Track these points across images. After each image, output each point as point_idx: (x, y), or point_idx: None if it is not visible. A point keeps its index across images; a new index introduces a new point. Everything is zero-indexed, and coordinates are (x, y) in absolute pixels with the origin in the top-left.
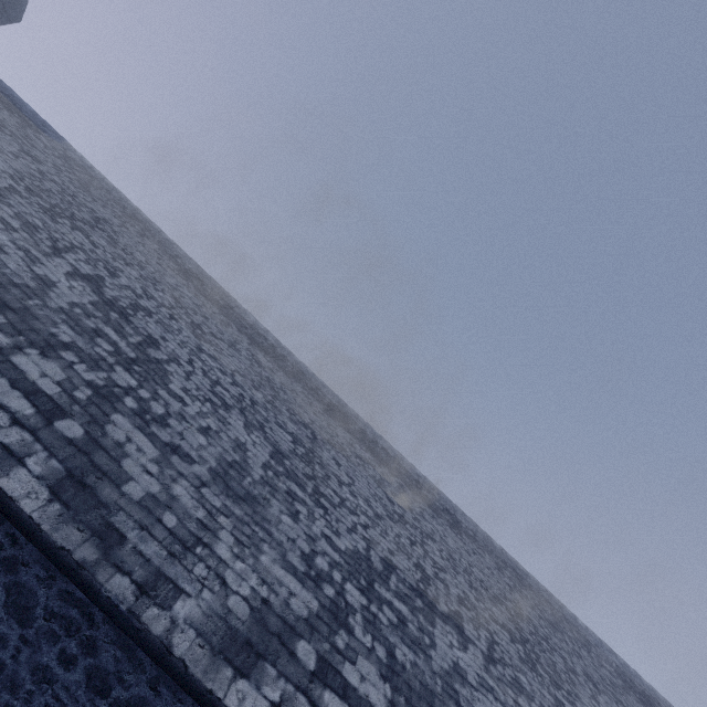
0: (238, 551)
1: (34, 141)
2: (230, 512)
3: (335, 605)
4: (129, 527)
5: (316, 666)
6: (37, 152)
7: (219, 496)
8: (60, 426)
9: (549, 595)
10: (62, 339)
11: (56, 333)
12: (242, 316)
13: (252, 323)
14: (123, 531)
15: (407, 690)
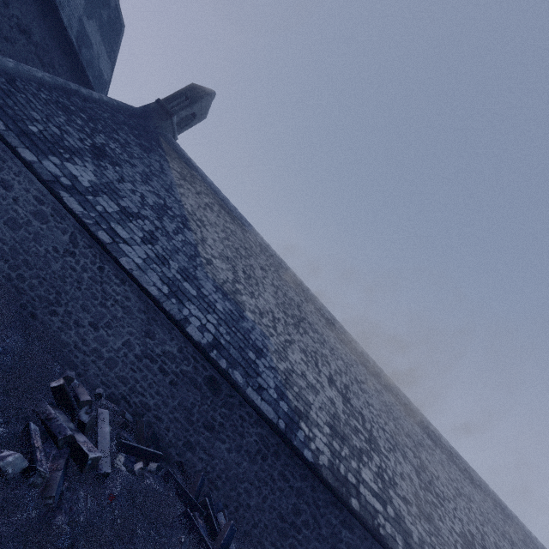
0: None
1: (252, 246)
2: (431, 531)
3: None
4: None
5: None
6: (260, 260)
7: (425, 523)
8: (389, 512)
9: (517, 519)
10: (358, 447)
11: (355, 443)
12: (356, 347)
13: (361, 351)
14: None
15: None
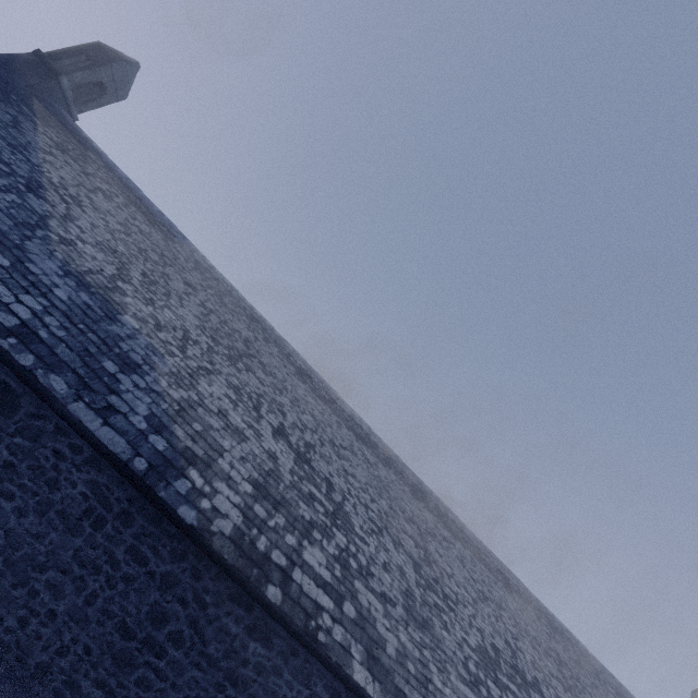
0: (442, 678)
1: (179, 259)
2: (424, 643)
3: None
4: (403, 684)
5: None
6: (188, 276)
7: (415, 630)
8: (346, 611)
9: (569, 634)
10: (307, 518)
11: (302, 513)
12: (342, 408)
13: (350, 413)
14: (403, 690)
15: None
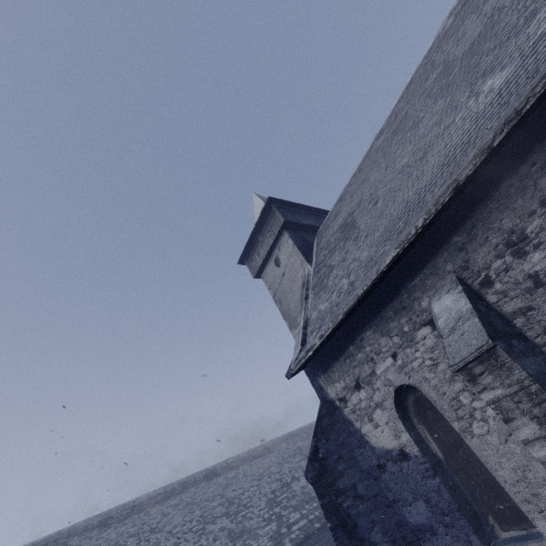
0: (257, 540)
1: None
2: (245, 539)
3: (277, 517)
4: None
5: (287, 529)
6: None
7: (240, 541)
8: None
9: (301, 428)
10: None
11: None
12: (141, 502)
13: (147, 497)
14: None
15: (300, 507)
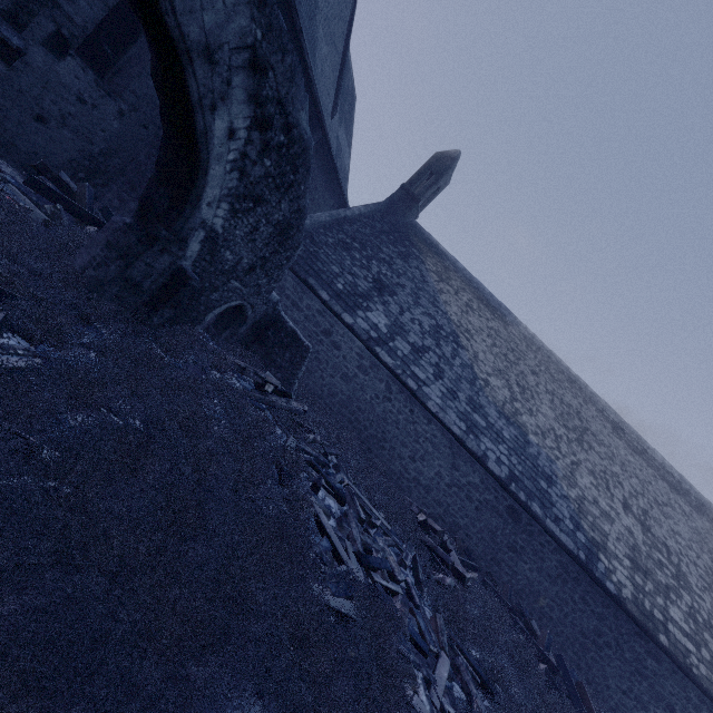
0: None
1: (518, 344)
2: None
3: None
4: None
5: None
6: (528, 361)
7: None
8: (703, 654)
9: None
10: (663, 583)
11: (659, 579)
12: (653, 457)
13: (660, 461)
14: None
15: None
